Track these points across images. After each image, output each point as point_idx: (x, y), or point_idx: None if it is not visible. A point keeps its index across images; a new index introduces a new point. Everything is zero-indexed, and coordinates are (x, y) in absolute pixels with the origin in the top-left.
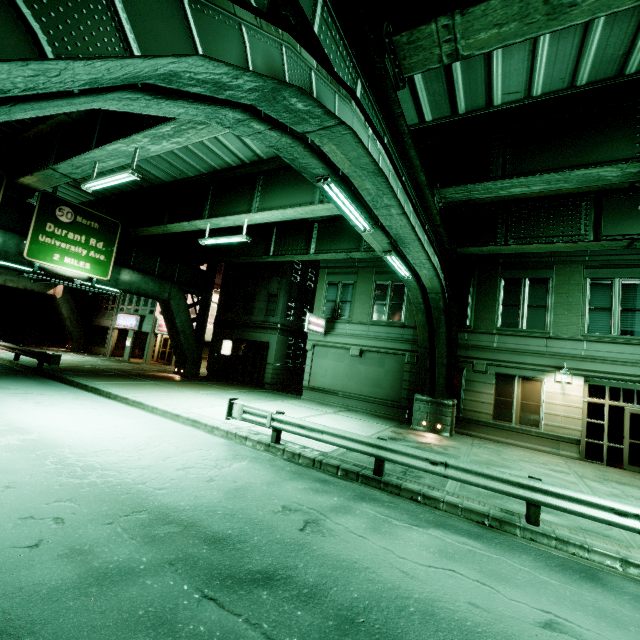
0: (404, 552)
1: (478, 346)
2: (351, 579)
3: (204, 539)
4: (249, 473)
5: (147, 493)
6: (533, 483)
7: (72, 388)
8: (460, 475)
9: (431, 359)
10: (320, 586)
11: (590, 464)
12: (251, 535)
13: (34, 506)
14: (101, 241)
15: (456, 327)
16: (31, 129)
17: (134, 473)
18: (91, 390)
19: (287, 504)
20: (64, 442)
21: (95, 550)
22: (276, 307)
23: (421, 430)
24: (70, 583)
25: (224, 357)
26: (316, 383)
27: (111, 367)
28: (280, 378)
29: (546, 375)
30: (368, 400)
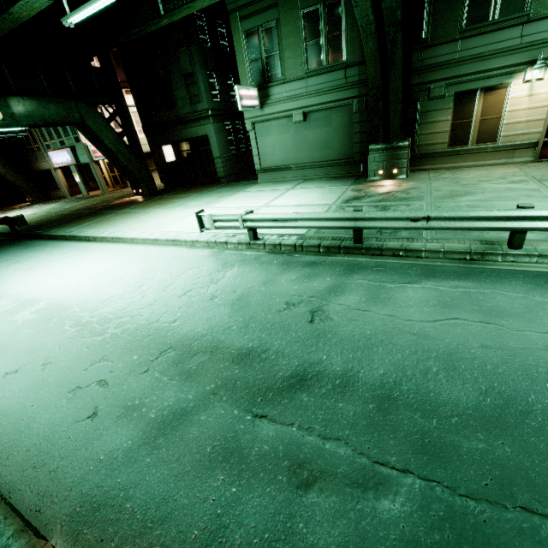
0: (408, 314)
1: (436, 64)
2: (372, 357)
3: (232, 359)
4: (243, 279)
5: (164, 330)
6: (524, 213)
7: (53, 243)
8: (443, 224)
9: (384, 100)
10: (349, 373)
11: (544, 164)
12: (270, 342)
13: (75, 376)
14: None
15: (410, 46)
16: None
17: (145, 313)
18: (70, 239)
19: (289, 299)
20: (71, 302)
21: (145, 402)
22: (198, 90)
23: (378, 180)
24: (139, 441)
25: (171, 164)
26: (267, 164)
27: (77, 208)
28: (231, 169)
29: (514, 77)
30: (321, 165)
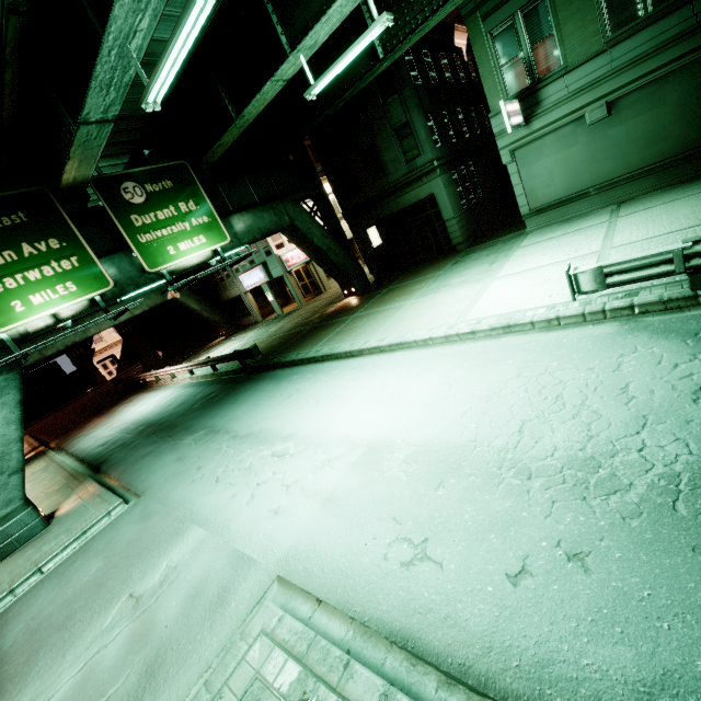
0: None
1: None
2: None
3: None
4: None
5: None
6: None
7: (306, 368)
8: None
9: None
10: None
11: None
12: None
13: None
14: (188, 200)
15: None
16: (2, 95)
17: (658, 441)
18: (323, 359)
19: None
20: (454, 438)
21: None
22: (416, 141)
23: None
24: None
25: (378, 249)
26: (540, 201)
27: (287, 328)
28: (467, 229)
29: None
30: (650, 171)
